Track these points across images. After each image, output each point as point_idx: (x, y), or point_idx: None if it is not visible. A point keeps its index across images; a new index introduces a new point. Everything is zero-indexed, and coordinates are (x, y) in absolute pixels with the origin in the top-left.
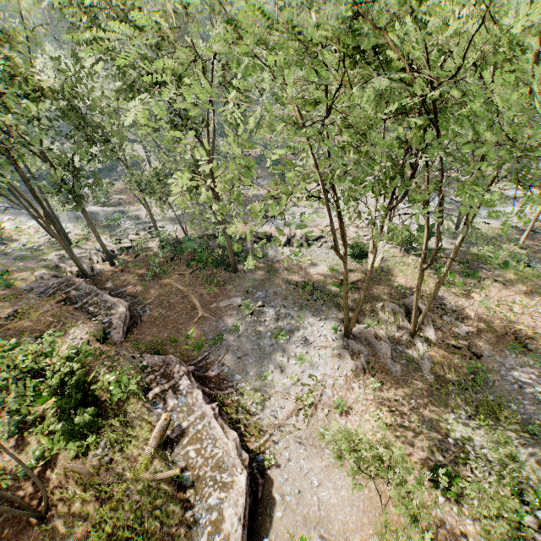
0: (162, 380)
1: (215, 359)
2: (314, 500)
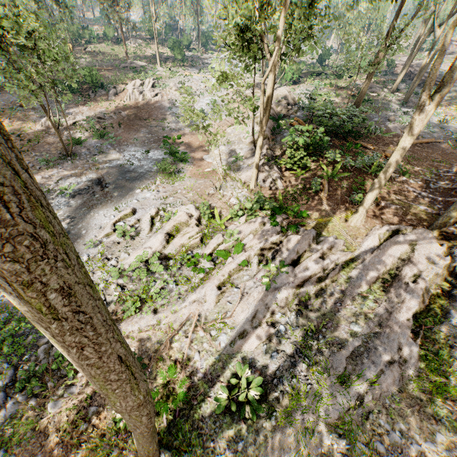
0: None
1: None
2: None
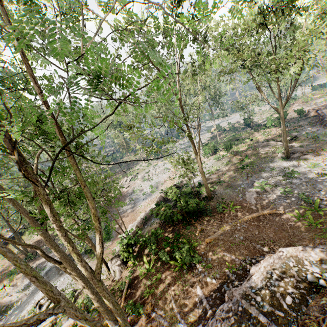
0: None
1: (326, 202)
2: None
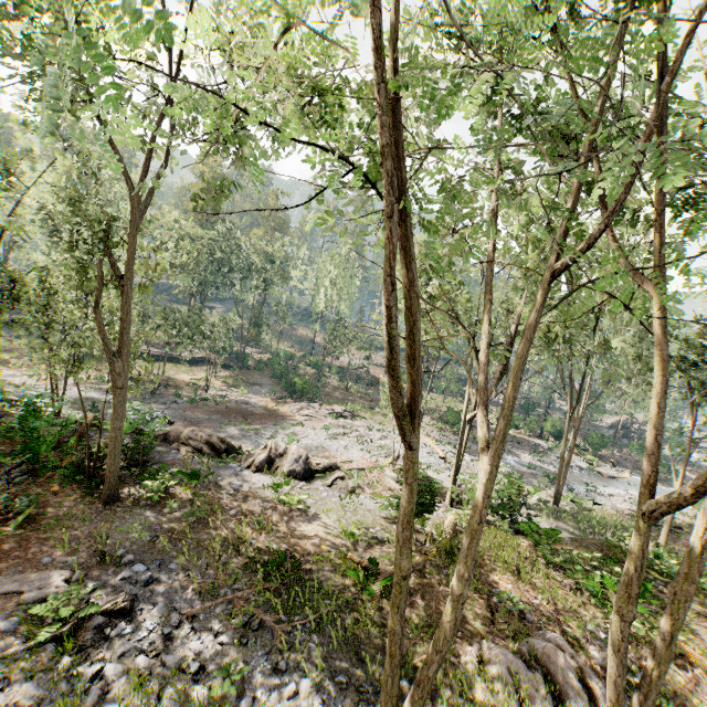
0: None
1: None
2: None
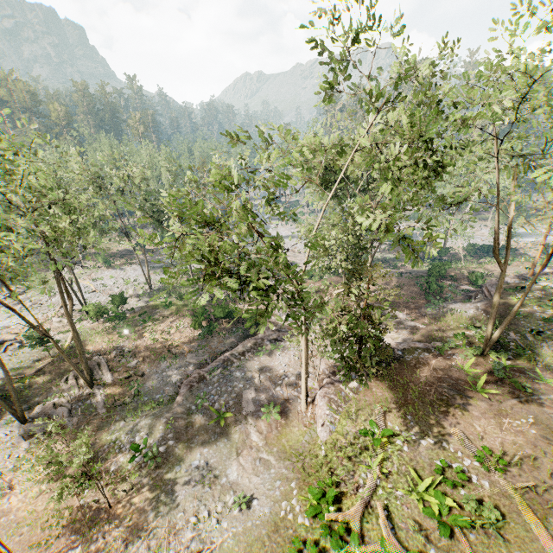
0: None
1: None
2: None
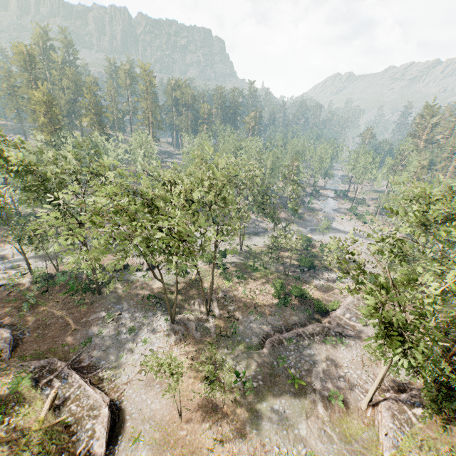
0: (48, 374)
1: (86, 355)
2: (148, 410)
